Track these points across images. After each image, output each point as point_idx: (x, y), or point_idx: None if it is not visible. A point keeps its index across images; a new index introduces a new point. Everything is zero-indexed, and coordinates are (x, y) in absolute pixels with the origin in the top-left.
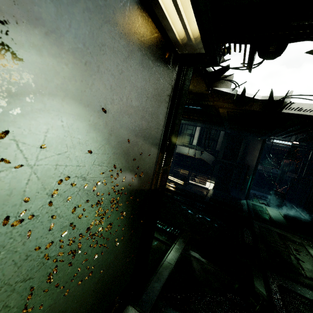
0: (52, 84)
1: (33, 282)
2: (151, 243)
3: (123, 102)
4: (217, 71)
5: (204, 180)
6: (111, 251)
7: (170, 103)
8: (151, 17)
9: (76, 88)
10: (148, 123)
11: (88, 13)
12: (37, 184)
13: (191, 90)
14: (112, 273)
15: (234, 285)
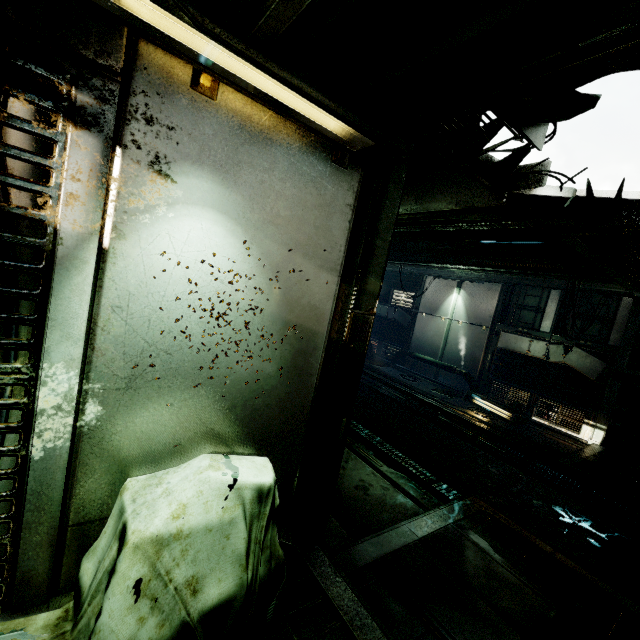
0: (195, 197)
1: (173, 360)
2: (343, 438)
3: (267, 212)
4: (505, 161)
5: (576, 419)
6: (259, 392)
7: (356, 216)
8: (299, 125)
9: (214, 199)
10: (311, 238)
11: (225, 143)
12: (181, 272)
13: (470, 203)
14: (262, 428)
15: (546, 612)
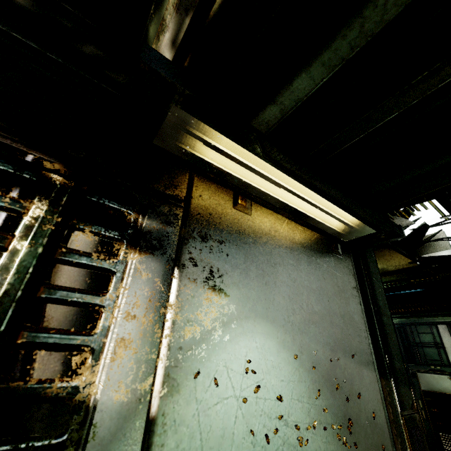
0: (246, 308)
1: None
2: None
3: (305, 310)
4: (411, 235)
5: None
6: None
7: (362, 297)
8: (306, 227)
9: (262, 307)
10: (342, 330)
11: (262, 248)
12: (242, 425)
13: (385, 269)
14: None
15: None
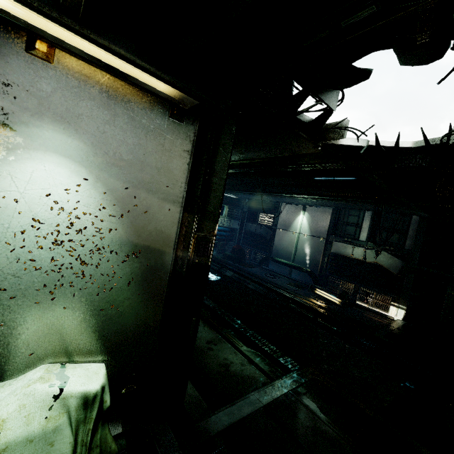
0: (36, 143)
1: (22, 282)
2: (194, 333)
3: (110, 156)
4: (317, 119)
5: (386, 302)
6: (111, 303)
7: (194, 159)
8: (135, 87)
9: (56, 145)
10: (154, 177)
11: (64, 99)
12: (25, 206)
13: (297, 150)
14: (117, 332)
15: None
